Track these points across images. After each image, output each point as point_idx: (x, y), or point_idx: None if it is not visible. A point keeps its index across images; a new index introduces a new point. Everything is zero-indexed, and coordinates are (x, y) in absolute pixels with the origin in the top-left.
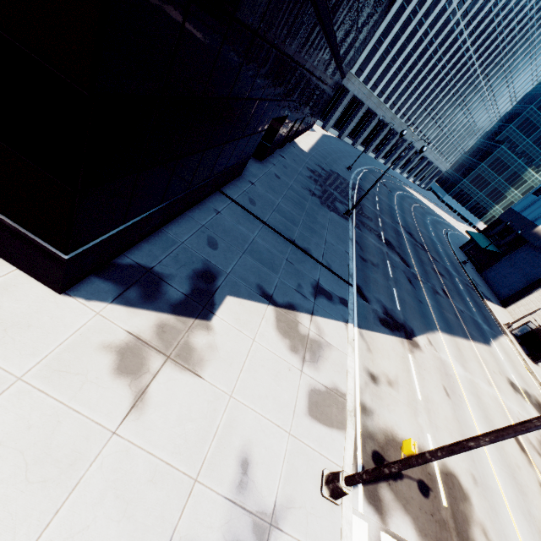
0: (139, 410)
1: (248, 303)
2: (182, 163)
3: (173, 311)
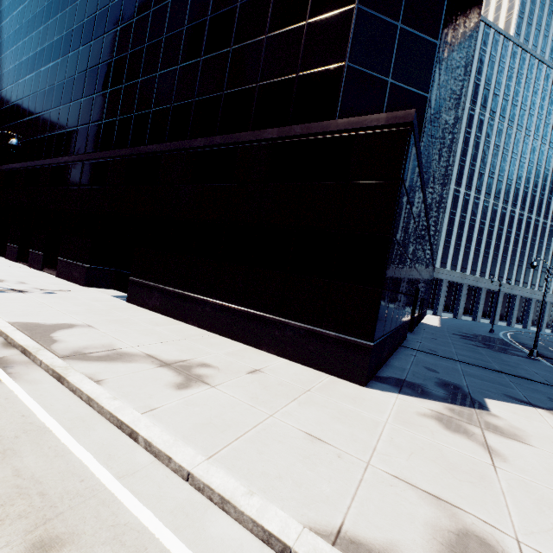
0: (498, 456)
1: (510, 404)
2: (396, 298)
3: (449, 402)
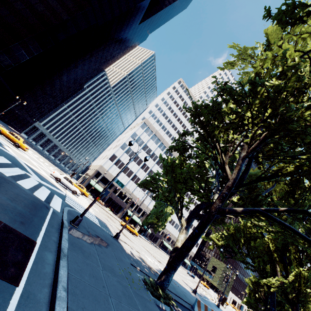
0: None
1: None
2: None
3: None
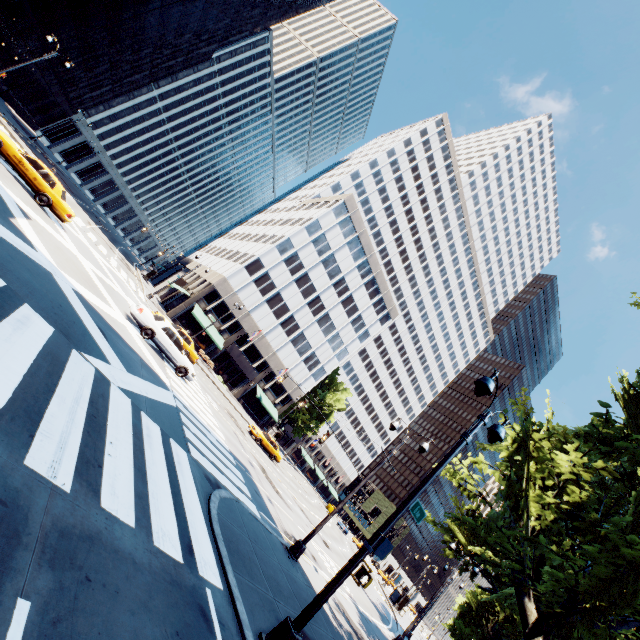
0: None
1: None
2: None
3: None
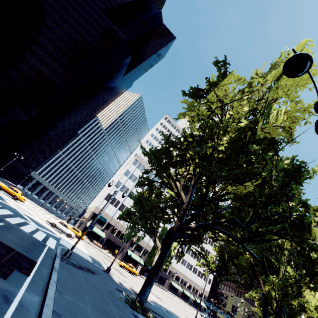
0: None
1: None
2: None
3: None
